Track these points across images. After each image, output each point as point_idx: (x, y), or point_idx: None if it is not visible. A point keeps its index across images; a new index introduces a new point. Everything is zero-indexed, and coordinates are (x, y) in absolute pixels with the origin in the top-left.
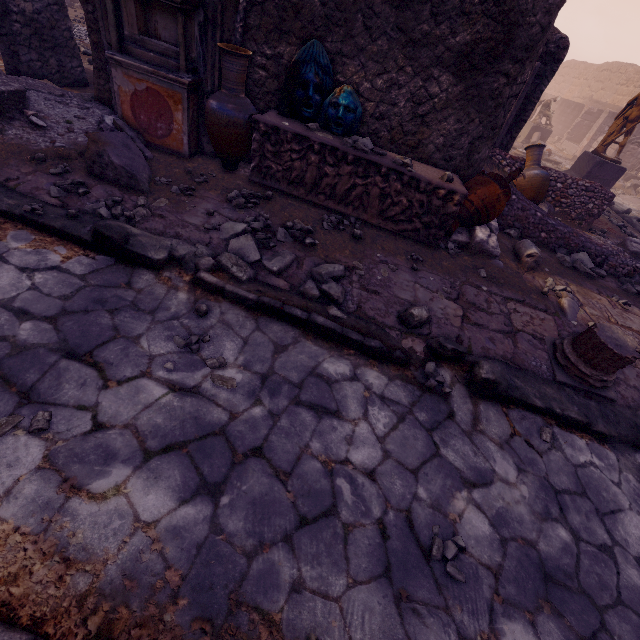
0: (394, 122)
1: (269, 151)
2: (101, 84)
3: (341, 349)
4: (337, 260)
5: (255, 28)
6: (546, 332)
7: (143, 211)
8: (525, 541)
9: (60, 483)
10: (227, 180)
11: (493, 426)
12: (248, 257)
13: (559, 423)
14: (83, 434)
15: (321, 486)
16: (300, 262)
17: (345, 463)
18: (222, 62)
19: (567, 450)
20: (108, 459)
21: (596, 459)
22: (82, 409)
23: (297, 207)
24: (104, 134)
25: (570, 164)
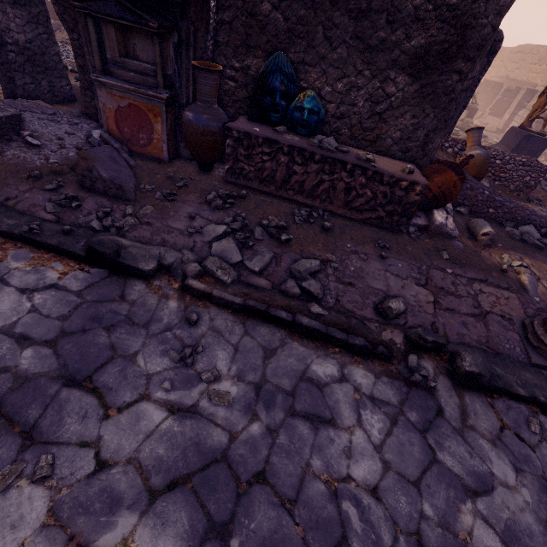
0: (354, 120)
1: (242, 154)
2: (87, 101)
3: (326, 347)
4: (312, 254)
5: (224, 44)
6: (513, 311)
7: (131, 220)
8: None
9: (66, 542)
10: (204, 182)
11: (481, 420)
12: (230, 259)
13: (543, 410)
14: (87, 476)
15: (328, 513)
16: (278, 259)
17: (347, 480)
18: (196, 78)
19: None
20: (113, 505)
21: None
22: (84, 446)
23: (269, 203)
24: (93, 150)
25: (495, 136)
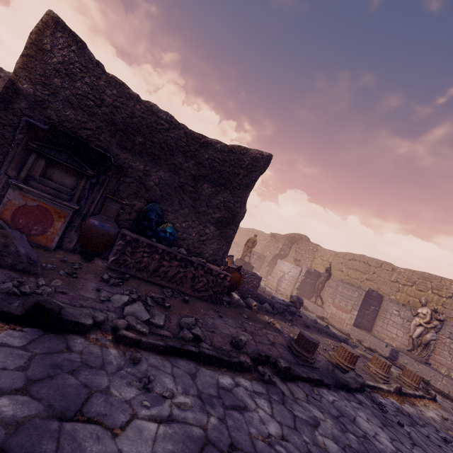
0: (190, 242)
1: (129, 251)
2: None
3: (220, 369)
4: (186, 315)
5: (122, 191)
6: (282, 341)
7: (49, 289)
8: (348, 445)
9: None
10: (92, 267)
11: (299, 393)
12: (141, 317)
13: (314, 384)
14: None
15: None
16: (169, 318)
17: (270, 437)
18: (107, 203)
19: (325, 396)
20: None
21: (334, 397)
22: None
23: (145, 284)
24: (10, 231)
25: None
